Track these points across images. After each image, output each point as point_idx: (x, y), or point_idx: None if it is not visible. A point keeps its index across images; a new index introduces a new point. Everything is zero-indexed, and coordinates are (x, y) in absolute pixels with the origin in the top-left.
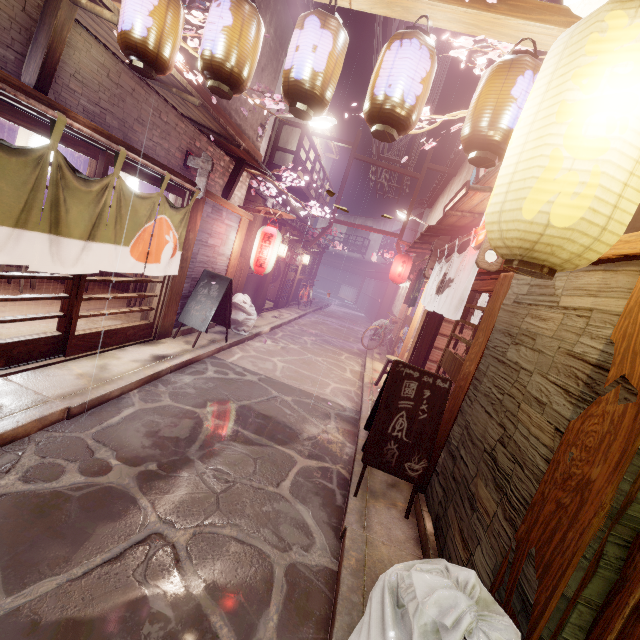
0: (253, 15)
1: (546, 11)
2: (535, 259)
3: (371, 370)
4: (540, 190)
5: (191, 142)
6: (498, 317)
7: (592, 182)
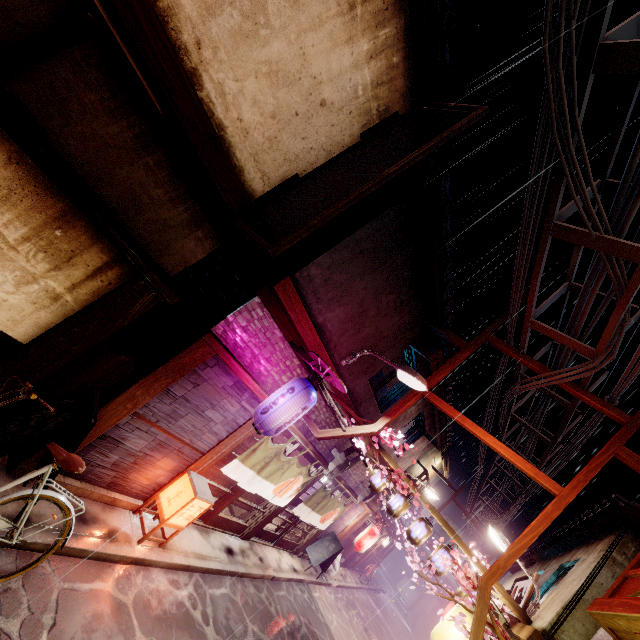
0: (409, 505)
1: None
2: None
3: None
4: (439, 635)
5: (366, 478)
6: None
7: None
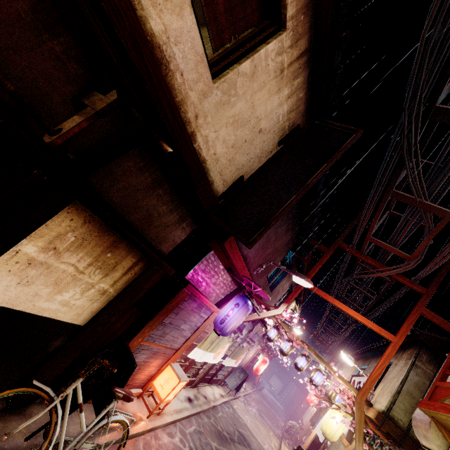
0: (293, 347)
1: (347, 382)
2: (325, 435)
3: (283, 449)
4: (326, 425)
5: (259, 329)
6: (331, 448)
7: (331, 428)
